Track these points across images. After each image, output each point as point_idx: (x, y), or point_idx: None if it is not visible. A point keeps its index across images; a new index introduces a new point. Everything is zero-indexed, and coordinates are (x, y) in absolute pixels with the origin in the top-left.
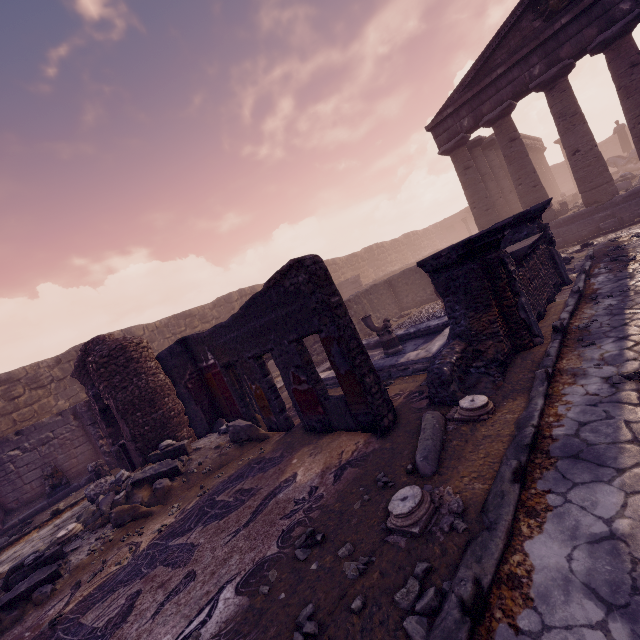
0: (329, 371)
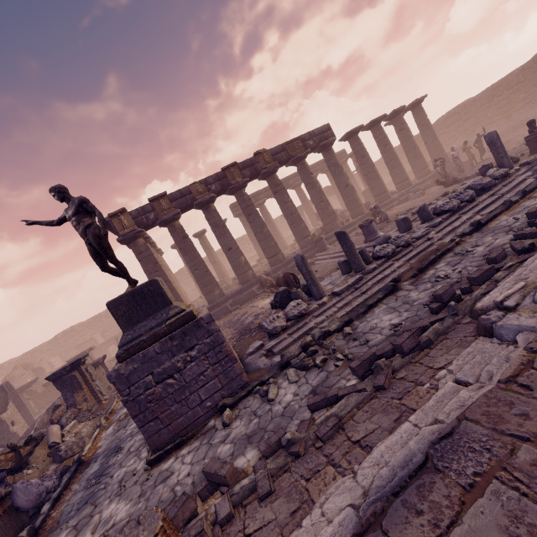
0: None
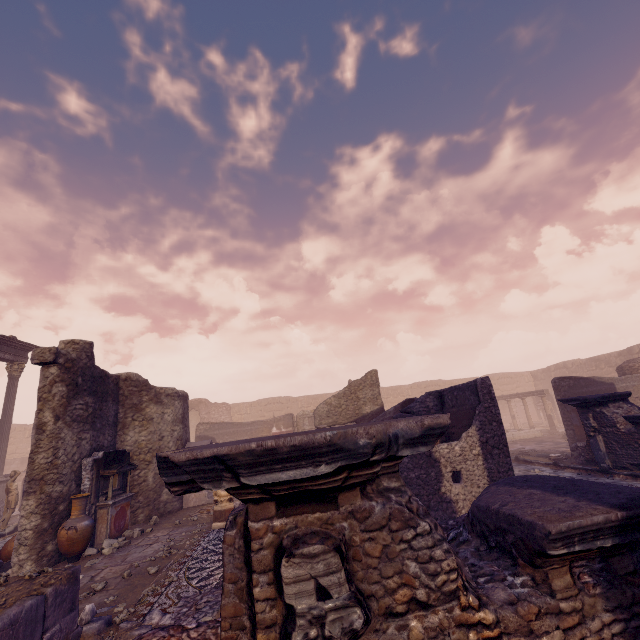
0: None
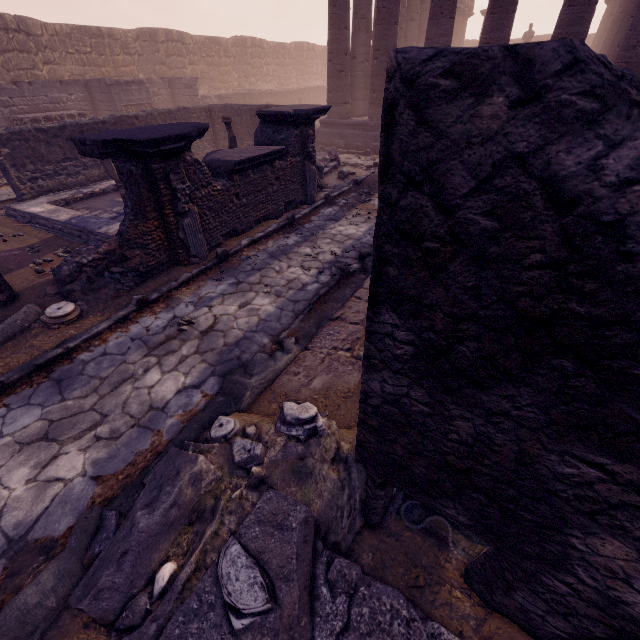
0: (52, 206)
